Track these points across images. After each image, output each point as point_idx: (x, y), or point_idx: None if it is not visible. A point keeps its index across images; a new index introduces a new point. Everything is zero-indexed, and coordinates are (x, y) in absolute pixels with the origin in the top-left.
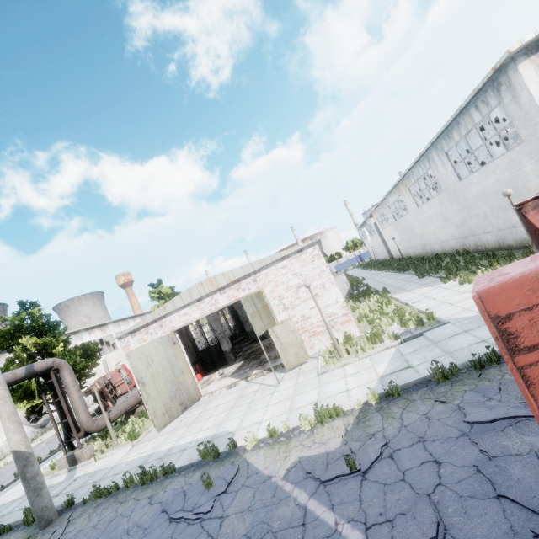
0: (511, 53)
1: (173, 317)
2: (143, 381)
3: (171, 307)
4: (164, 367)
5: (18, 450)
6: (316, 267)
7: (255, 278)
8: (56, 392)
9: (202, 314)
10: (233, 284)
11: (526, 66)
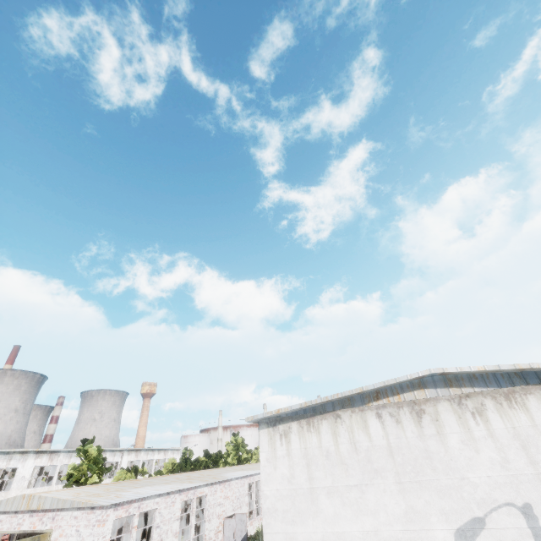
0: (250, 420)
1: None
2: None
3: None
4: None
5: None
6: (92, 533)
7: (56, 515)
8: None
9: (8, 529)
10: (42, 511)
11: (264, 434)
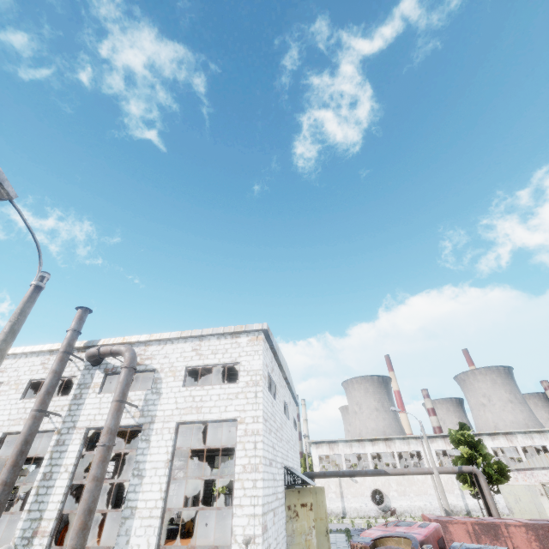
0: None
1: (537, 472)
2: (512, 510)
3: (532, 464)
4: (531, 509)
5: (445, 508)
6: None
7: None
8: (479, 488)
9: None
10: None
11: None
